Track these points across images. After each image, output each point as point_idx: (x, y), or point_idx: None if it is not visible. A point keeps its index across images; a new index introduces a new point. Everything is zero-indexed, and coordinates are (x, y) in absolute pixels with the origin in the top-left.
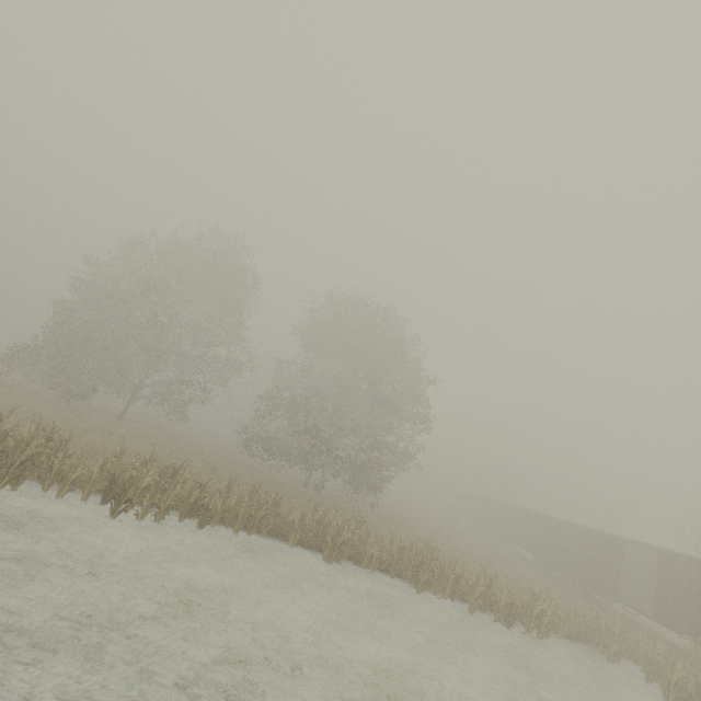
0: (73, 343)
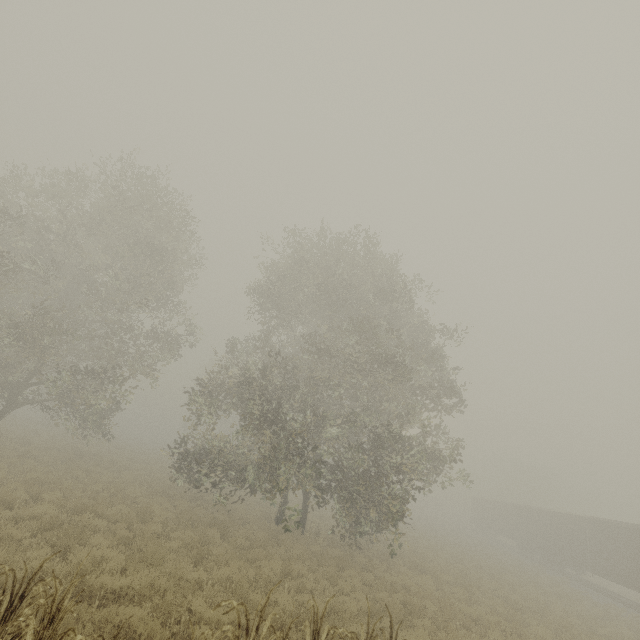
0: None
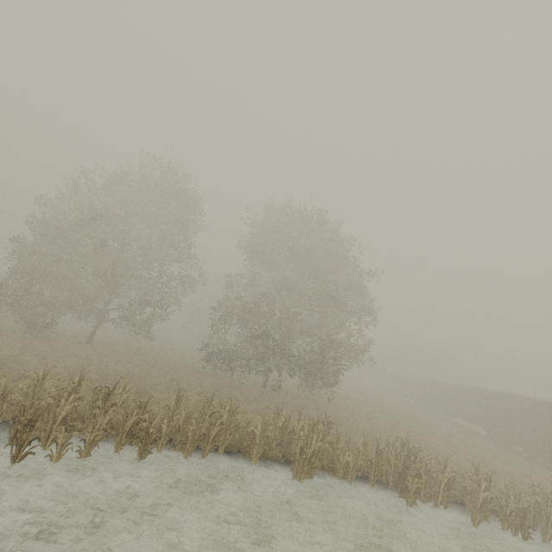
0: (33, 275)
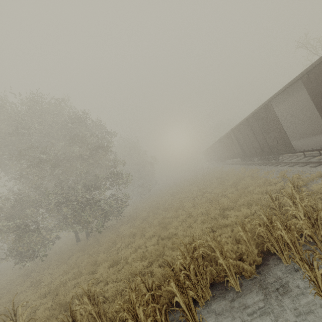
0: None
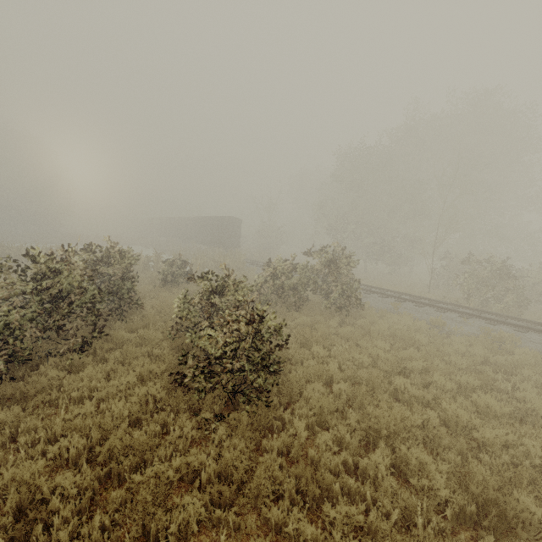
0: None
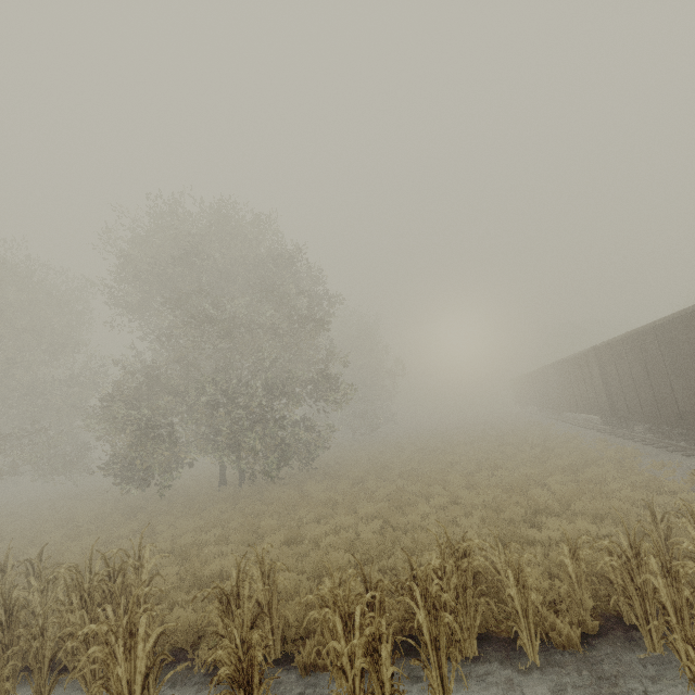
0: None
